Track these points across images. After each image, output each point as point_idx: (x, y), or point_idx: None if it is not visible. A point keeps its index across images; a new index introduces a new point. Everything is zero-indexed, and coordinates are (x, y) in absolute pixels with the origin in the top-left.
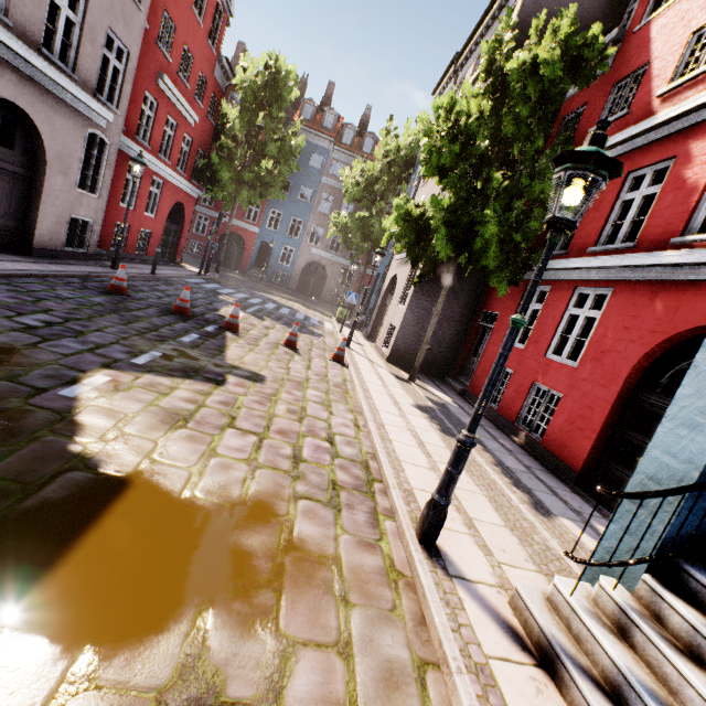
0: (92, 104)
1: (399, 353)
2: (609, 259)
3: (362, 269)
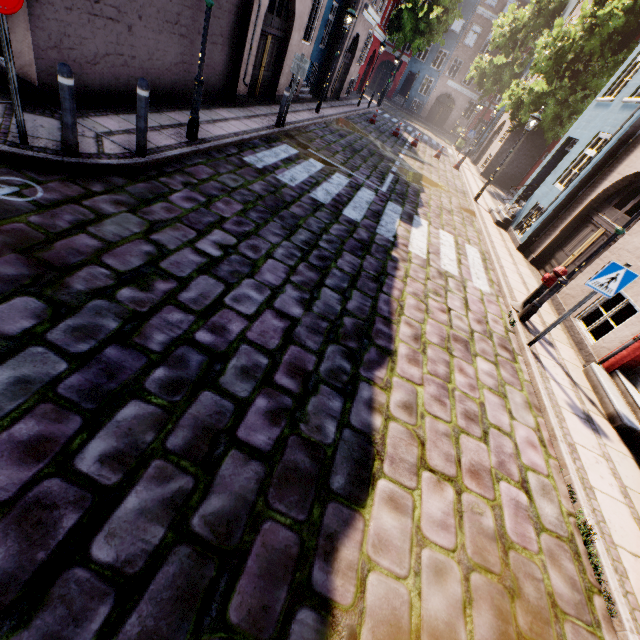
0: (376, 19)
1: (488, 172)
2: None
3: (485, 104)
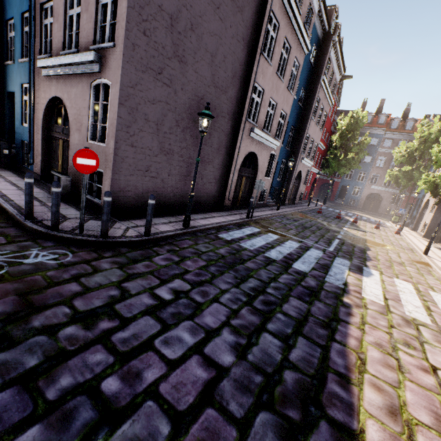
0: (311, 163)
1: (430, 234)
2: None
3: (407, 194)
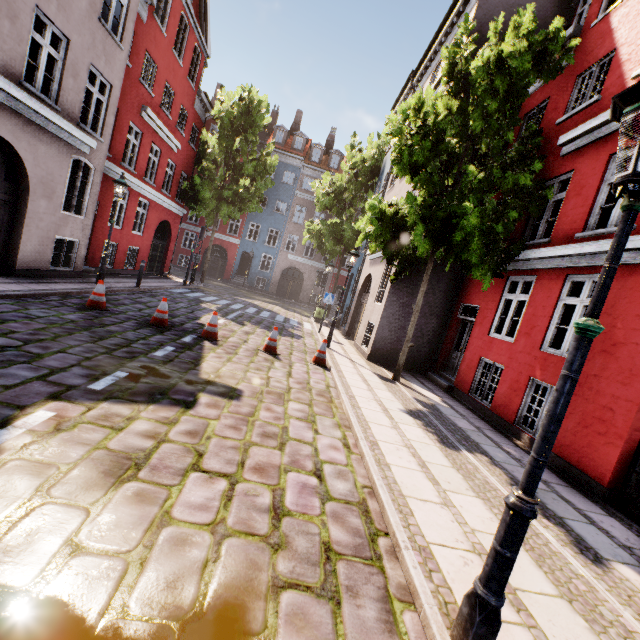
0: (74, 132)
1: (380, 351)
2: (606, 243)
3: (335, 271)
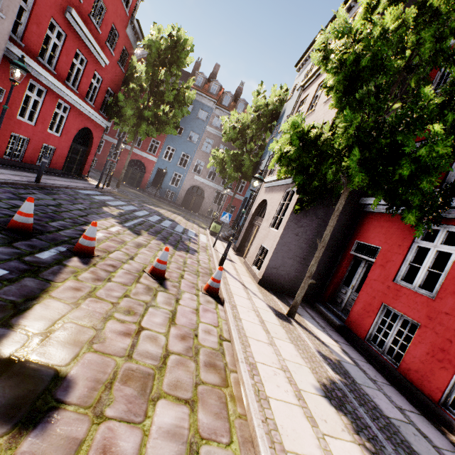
0: None
1: (272, 276)
2: None
3: (230, 193)
